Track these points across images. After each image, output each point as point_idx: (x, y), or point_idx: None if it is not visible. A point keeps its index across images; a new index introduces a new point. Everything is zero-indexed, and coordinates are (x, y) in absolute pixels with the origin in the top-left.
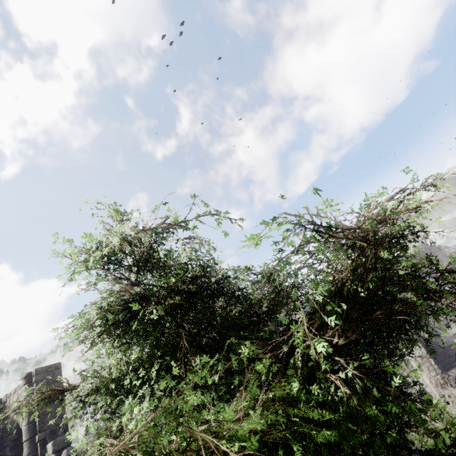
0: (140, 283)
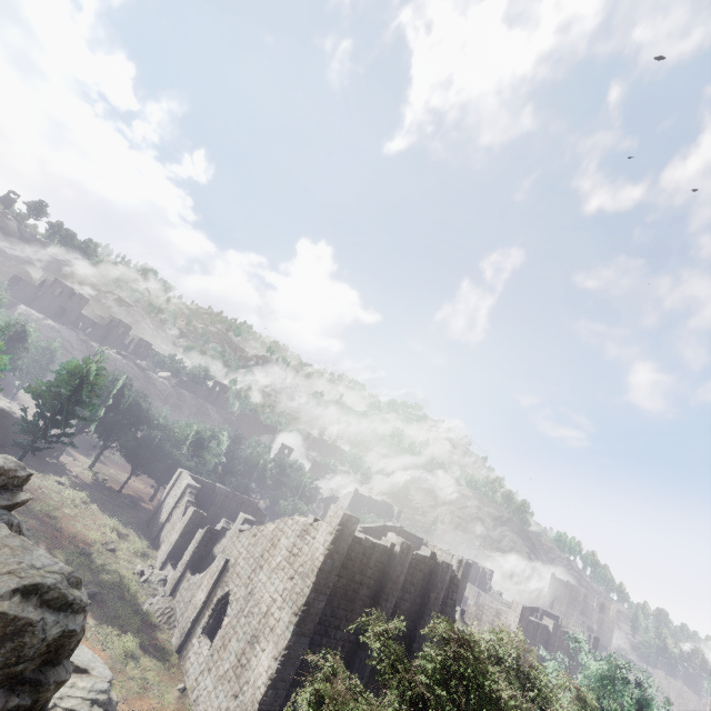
0: (625, 708)
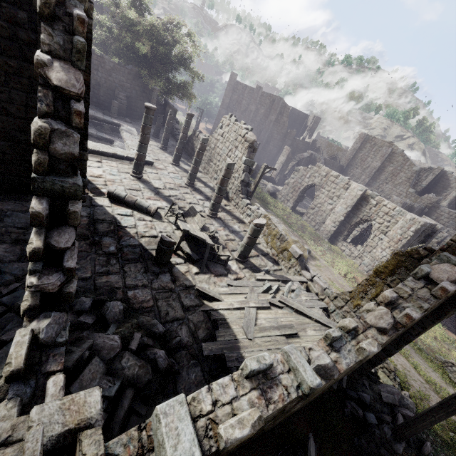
0: None
